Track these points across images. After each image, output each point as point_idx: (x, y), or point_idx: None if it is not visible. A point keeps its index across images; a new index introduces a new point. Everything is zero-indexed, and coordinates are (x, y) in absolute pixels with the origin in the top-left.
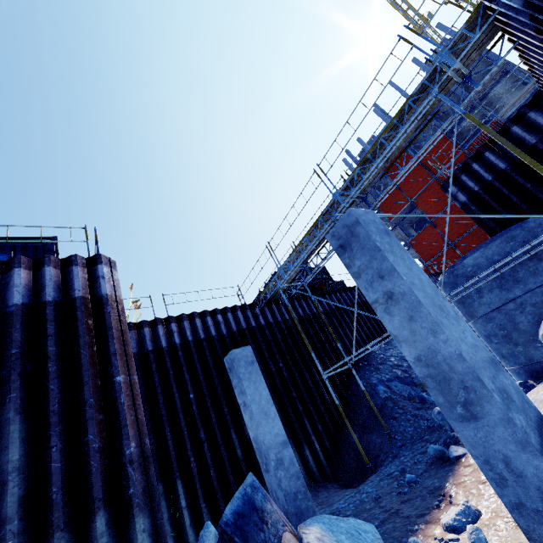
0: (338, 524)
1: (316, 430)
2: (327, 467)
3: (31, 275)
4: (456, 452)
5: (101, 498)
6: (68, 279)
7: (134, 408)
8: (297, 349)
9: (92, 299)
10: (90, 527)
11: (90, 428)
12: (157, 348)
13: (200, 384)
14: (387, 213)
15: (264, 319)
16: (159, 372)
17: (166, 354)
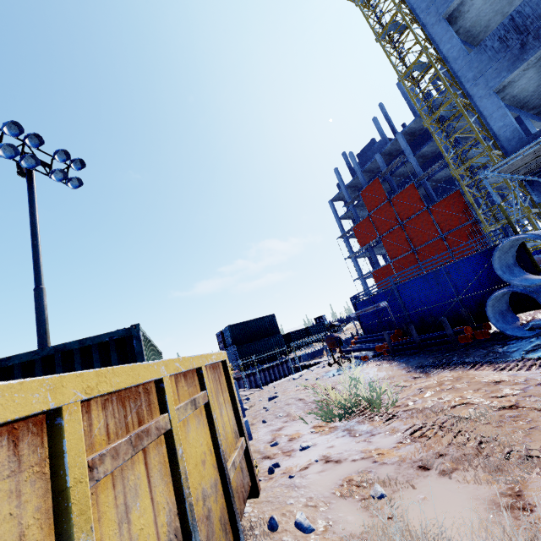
0: None
1: None
2: None
3: None
4: None
5: None
6: None
7: None
8: None
9: None
10: None
11: None
12: None
13: None
14: (359, 240)
15: None
16: None
17: None
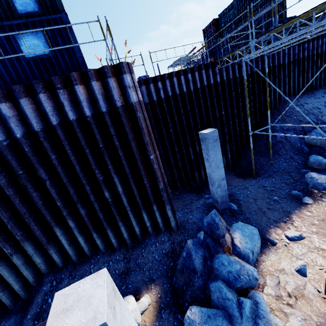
0: (245, 230)
1: (231, 149)
2: (231, 165)
3: (85, 88)
4: (307, 201)
5: (153, 201)
6: (108, 90)
7: (159, 168)
8: (236, 101)
9: (126, 105)
10: (151, 208)
11: (144, 179)
12: (151, 100)
13: (175, 124)
14: None
15: (220, 76)
16: (154, 116)
17: (157, 105)
